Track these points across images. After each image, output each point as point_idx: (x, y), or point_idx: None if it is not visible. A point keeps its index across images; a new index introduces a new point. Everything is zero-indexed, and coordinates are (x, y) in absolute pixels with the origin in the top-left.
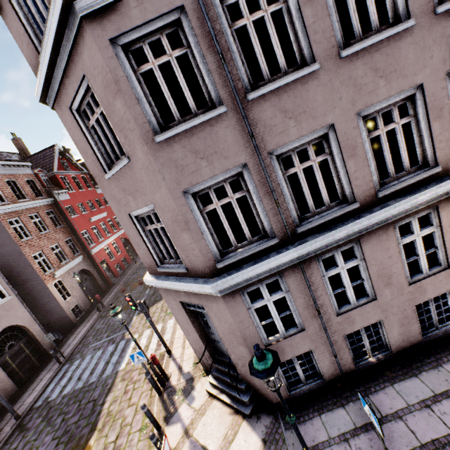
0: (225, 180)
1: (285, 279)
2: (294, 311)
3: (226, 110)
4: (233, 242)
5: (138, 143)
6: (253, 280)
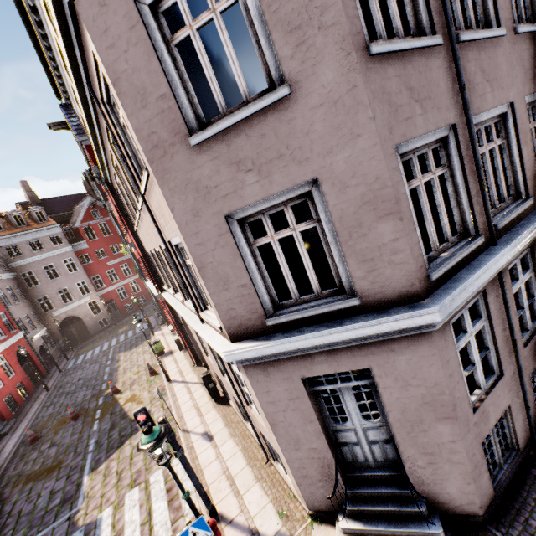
0: (428, 145)
1: (487, 298)
2: (491, 347)
3: (442, 43)
4: (435, 243)
5: (332, 52)
6: (467, 298)
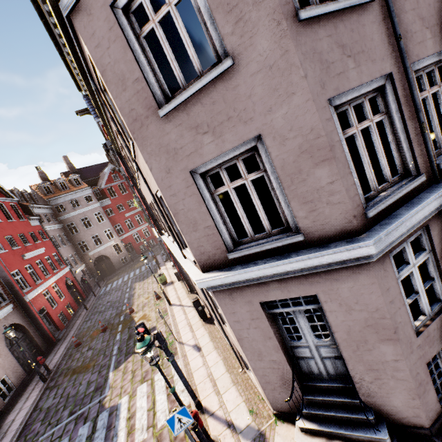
0: (364, 96)
1: (430, 232)
2: (436, 278)
3: None
4: (373, 184)
5: (265, 24)
6: (406, 233)
